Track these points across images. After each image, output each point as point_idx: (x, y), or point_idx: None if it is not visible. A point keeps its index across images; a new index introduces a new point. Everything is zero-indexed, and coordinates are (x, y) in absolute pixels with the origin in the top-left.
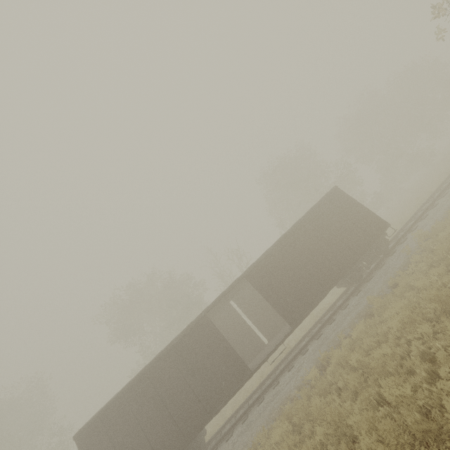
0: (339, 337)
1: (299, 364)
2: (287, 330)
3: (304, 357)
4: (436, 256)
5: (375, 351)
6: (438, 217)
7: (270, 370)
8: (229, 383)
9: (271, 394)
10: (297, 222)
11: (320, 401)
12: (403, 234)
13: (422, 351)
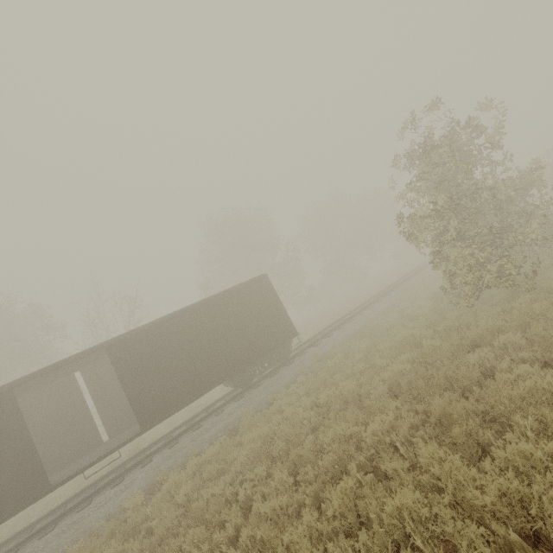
0: (191, 453)
1: (130, 480)
2: (136, 432)
3: (142, 471)
4: (314, 384)
5: (205, 489)
6: (337, 341)
7: (99, 476)
8: (1, 504)
9: (69, 522)
10: (207, 298)
11: (115, 548)
12: (307, 347)
13: (248, 496)
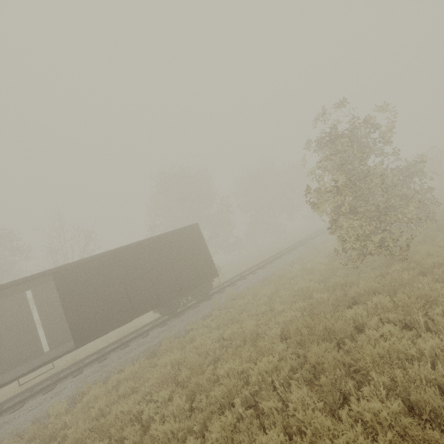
0: (115, 369)
1: (60, 388)
2: (70, 347)
3: (72, 381)
4: (224, 320)
5: (115, 406)
6: (250, 284)
7: (39, 380)
8: None
9: (1, 422)
10: (146, 239)
11: None
12: (226, 286)
13: (151, 416)
